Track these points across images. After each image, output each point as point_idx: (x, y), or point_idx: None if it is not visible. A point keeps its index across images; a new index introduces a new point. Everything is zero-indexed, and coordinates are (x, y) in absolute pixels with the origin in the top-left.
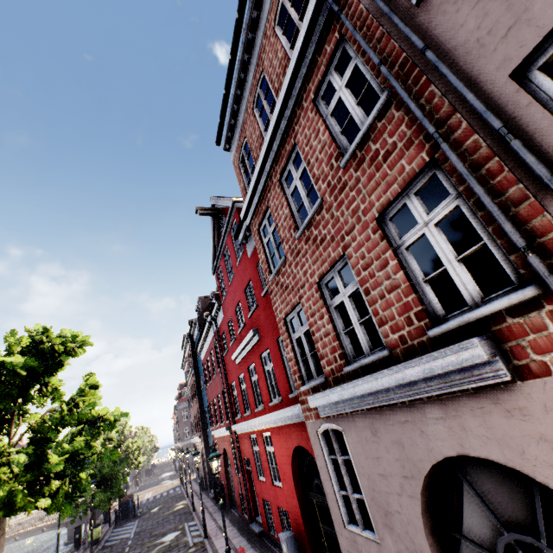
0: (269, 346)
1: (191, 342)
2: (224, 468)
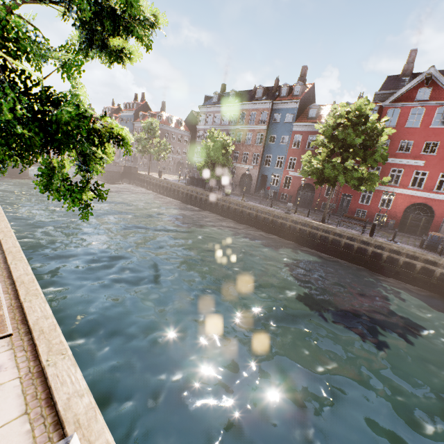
0: (430, 172)
1: (271, 108)
2: (297, 190)
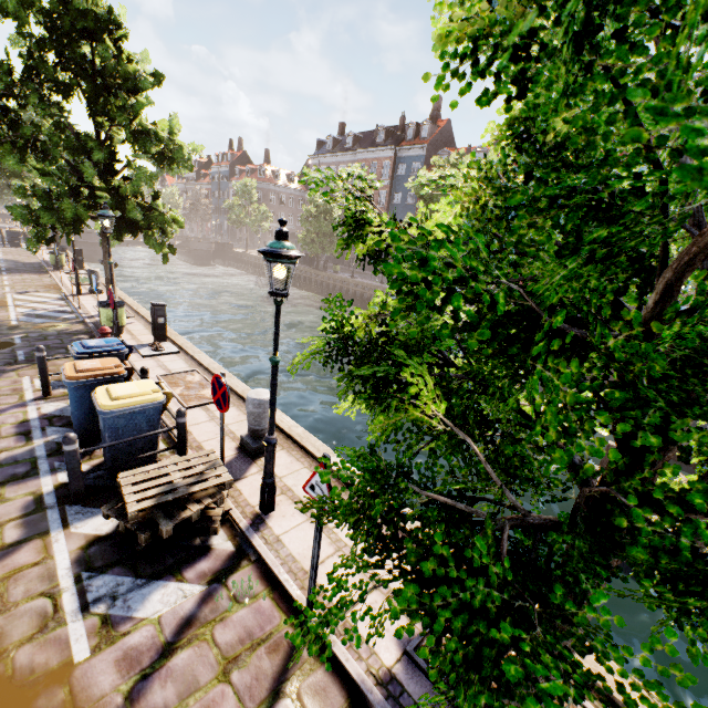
0: None
1: (394, 157)
2: None
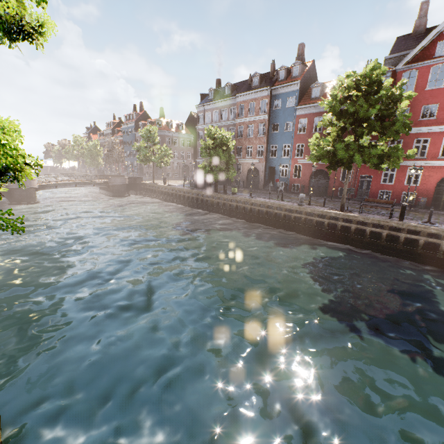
0: None
1: (270, 95)
2: (309, 178)
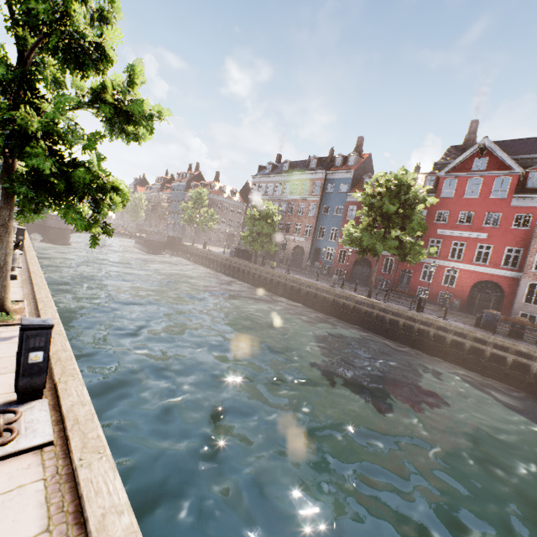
0: (494, 245)
1: (325, 178)
2: (352, 265)
